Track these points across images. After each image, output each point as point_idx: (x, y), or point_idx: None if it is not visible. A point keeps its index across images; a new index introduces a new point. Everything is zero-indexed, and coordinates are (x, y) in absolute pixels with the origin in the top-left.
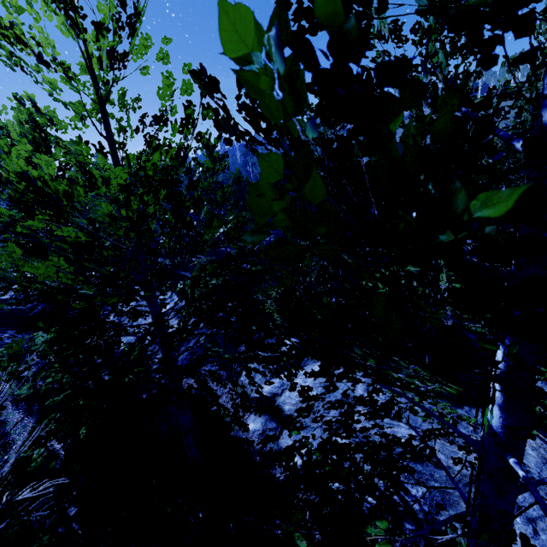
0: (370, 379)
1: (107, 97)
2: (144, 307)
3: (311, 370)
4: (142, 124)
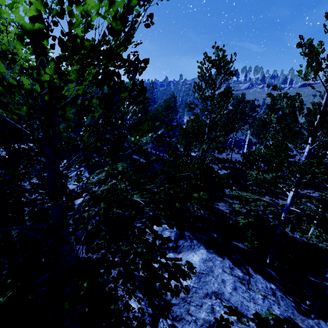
0: (236, 278)
1: None
2: None
3: (186, 258)
4: None
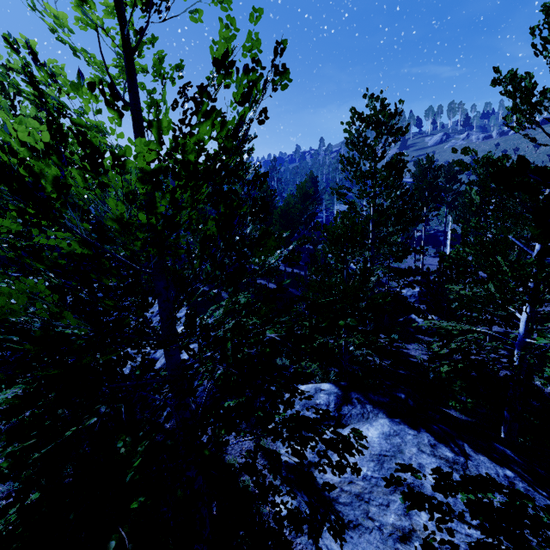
0: (442, 461)
1: (137, 43)
2: (157, 324)
3: None
4: (182, 96)
